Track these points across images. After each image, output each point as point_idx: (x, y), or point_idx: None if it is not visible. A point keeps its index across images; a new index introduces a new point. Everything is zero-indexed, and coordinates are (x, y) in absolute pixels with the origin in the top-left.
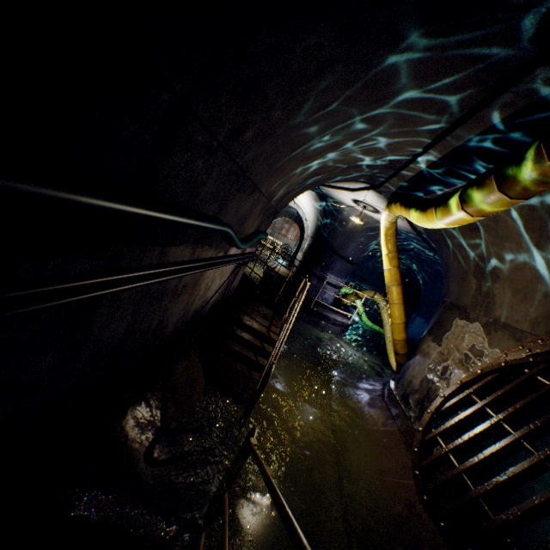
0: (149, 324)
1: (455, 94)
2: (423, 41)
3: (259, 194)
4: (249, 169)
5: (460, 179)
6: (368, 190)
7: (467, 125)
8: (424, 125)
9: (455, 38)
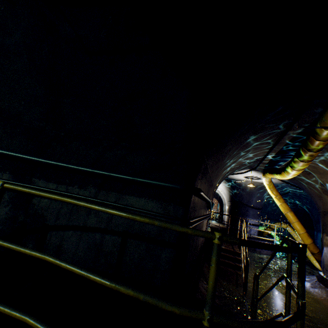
0: (197, 242)
1: (269, 139)
2: (253, 136)
3: (212, 186)
4: (212, 179)
5: (288, 157)
6: (250, 171)
7: (278, 144)
8: (263, 147)
9: (261, 133)
